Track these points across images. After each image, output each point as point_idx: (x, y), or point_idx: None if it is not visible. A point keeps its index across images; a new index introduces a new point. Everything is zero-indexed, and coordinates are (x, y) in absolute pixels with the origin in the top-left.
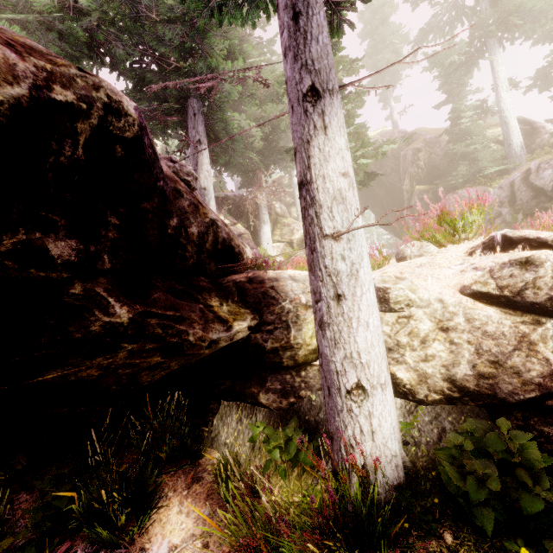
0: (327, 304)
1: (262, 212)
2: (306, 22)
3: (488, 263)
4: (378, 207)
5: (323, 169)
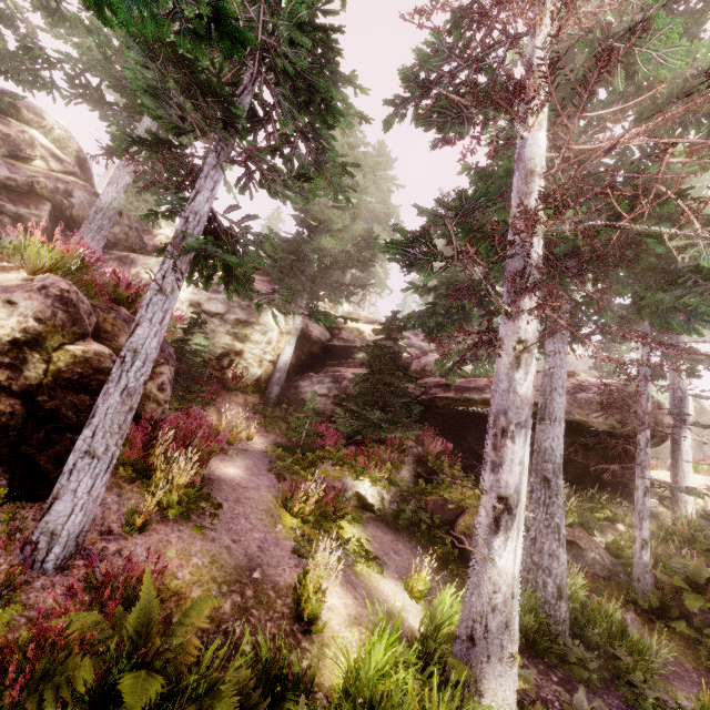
0: (680, 478)
1: None
2: (684, 402)
3: None
4: None
5: (684, 443)
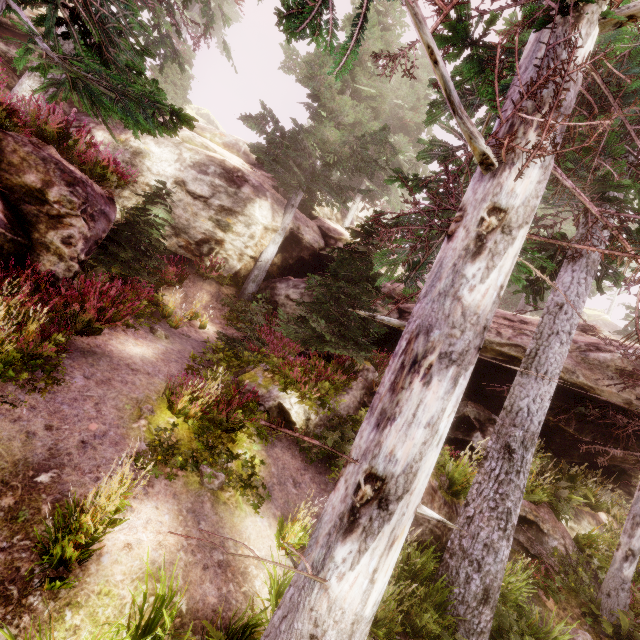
0: None
1: None
2: None
3: None
4: None
5: None
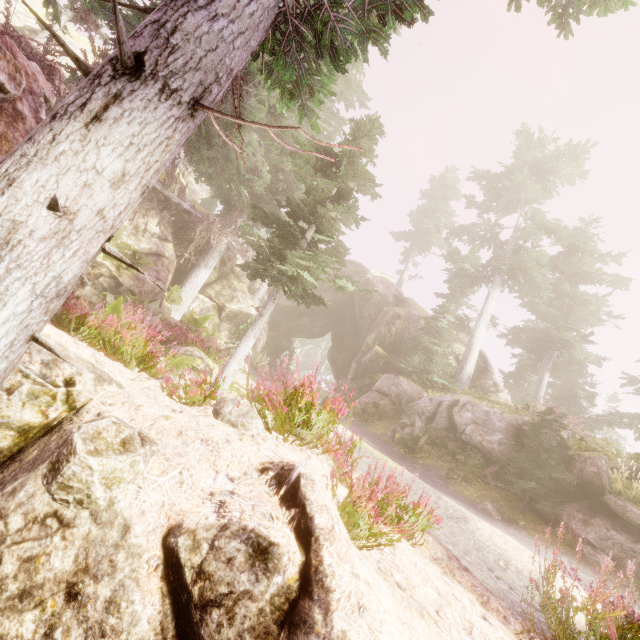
0: None
1: (213, 253)
2: None
3: (236, 511)
4: (339, 340)
5: (24, 171)
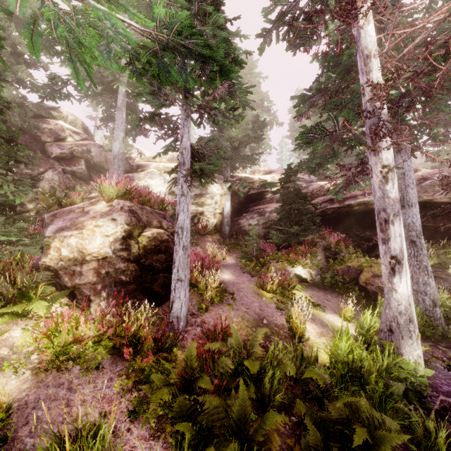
0: None
1: None
2: None
3: None
4: None
5: None
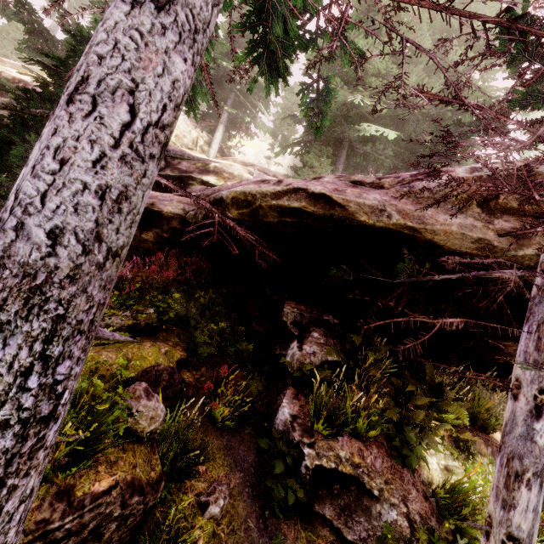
0: None
1: None
2: None
3: None
4: None
5: None
